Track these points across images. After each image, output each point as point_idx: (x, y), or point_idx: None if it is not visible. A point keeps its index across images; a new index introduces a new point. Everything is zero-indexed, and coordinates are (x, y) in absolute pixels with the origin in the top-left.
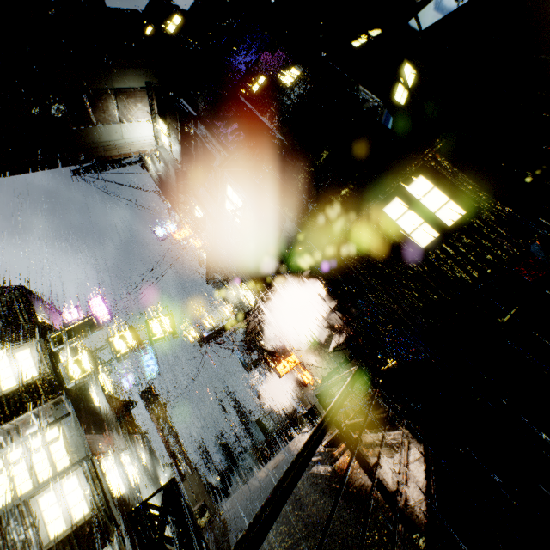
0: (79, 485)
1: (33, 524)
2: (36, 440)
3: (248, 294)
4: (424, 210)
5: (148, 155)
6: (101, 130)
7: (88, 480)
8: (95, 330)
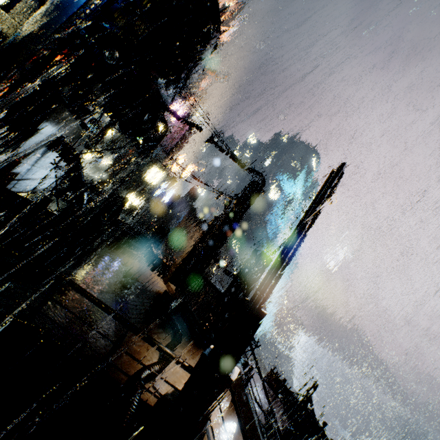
0: None
1: None
2: None
3: None
4: None
5: None
6: None
7: None
8: None
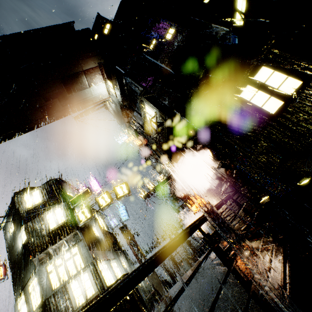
0: (89, 278)
1: (69, 298)
2: (67, 254)
3: (169, 167)
4: (269, 89)
5: (107, 101)
6: (81, 93)
7: (93, 275)
8: (90, 195)
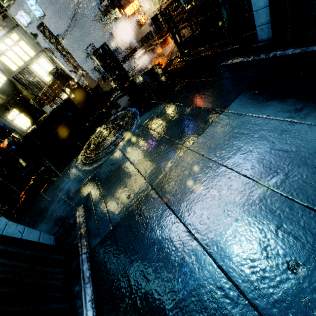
0: (47, 62)
1: (36, 76)
2: (8, 40)
3: None
4: None
5: None
6: None
7: (50, 61)
8: None
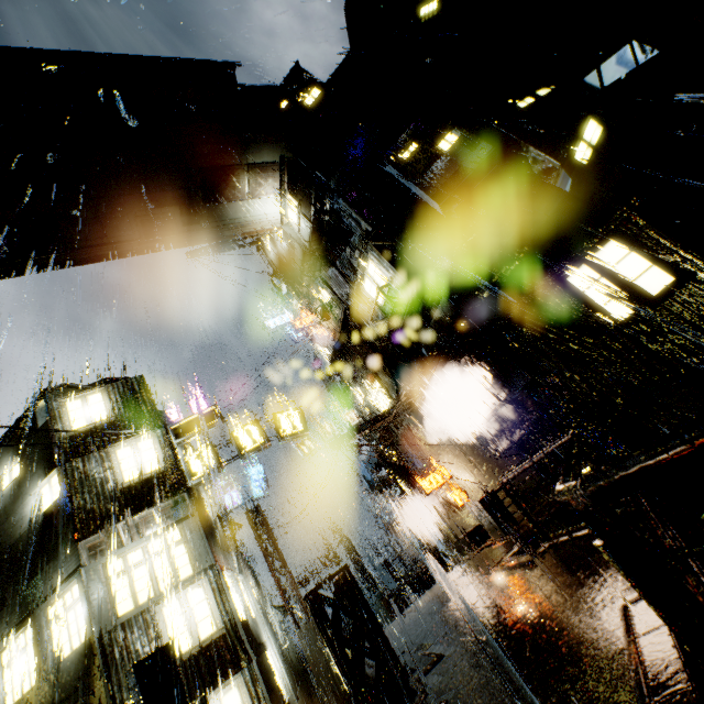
0: (205, 597)
1: (157, 636)
2: (157, 542)
3: (381, 394)
4: (621, 278)
5: (267, 235)
6: (229, 207)
7: (215, 593)
8: (218, 422)
